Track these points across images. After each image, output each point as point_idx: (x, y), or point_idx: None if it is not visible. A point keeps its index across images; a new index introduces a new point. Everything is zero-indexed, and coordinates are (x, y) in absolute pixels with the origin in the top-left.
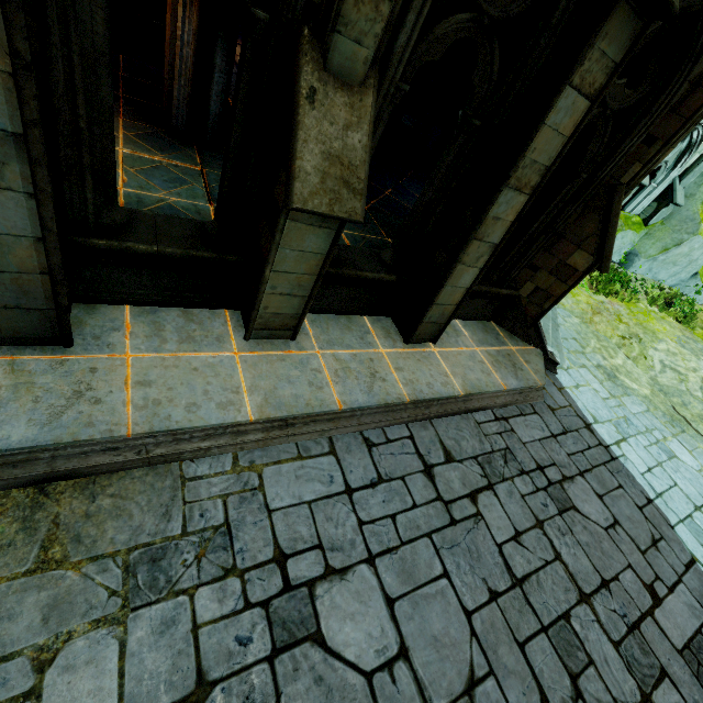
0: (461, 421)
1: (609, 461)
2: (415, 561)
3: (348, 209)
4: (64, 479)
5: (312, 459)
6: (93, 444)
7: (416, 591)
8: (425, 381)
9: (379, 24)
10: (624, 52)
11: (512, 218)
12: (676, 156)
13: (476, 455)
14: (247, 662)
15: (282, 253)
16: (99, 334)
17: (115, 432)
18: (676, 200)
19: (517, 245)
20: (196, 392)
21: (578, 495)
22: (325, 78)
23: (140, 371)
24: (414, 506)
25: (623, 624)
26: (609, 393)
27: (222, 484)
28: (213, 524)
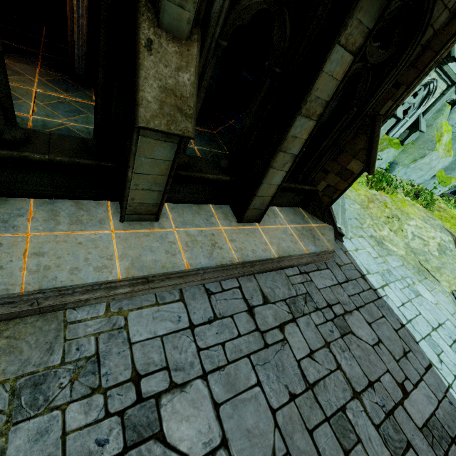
0: (276, 275)
1: (376, 300)
2: (237, 375)
3: (182, 128)
4: None
5: (166, 305)
6: None
7: (237, 397)
8: (251, 248)
9: None
10: (374, 21)
11: (305, 136)
12: (420, 100)
13: (285, 298)
14: None
15: (139, 160)
16: (7, 219)
17: (11, 290)
18: (420, 128)
19: (314, 156)
20: (78, 260)
21: (354, 324)
22: (159, 33)
23: (36, 245)
24: (239, 336)
25: (382, 412)
26: (377, 254)
27: (96, 326)
28: (86, 355)
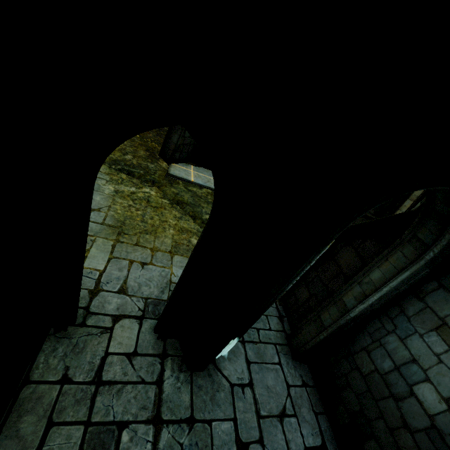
0: None
1: None
2: None
3: None
4: None
5: None
6: None
7: None
8: None
9: None
10: None
11: (408, 206)
12: None
13: None
14: None
15: None
16: None
17: None
18: None
19: None
20: None
21: None
22: None
23: None
24: None
25: None
26: None
27: None
28: None
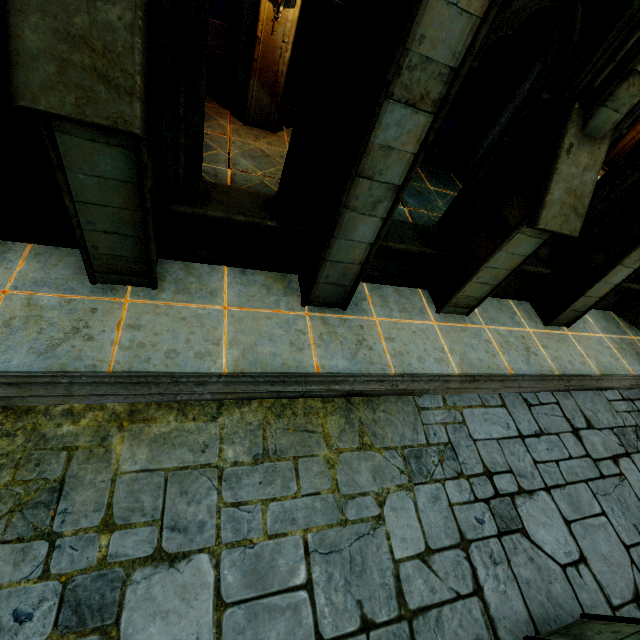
0: (594, 396)
1: None
2: (579, 498)
3: (571, 227)
4: (357, 396)
5: (491, 408)
6: (373, 376)
7: (584, 520)
8: (567, 359)
9: (637, 98)
10: None
11: None
12: None
13: (611, 426)
14: (485, 535)
15: (499, 255)
16: (356, 302)
17: (386, 370)
18: None
19: None
20: (419, 349)
21: None
22: (580, 136)
23: (385, 330)
24: (570, 458)
25: None
26: None
27: (441, 416)
28: (442, 441)
